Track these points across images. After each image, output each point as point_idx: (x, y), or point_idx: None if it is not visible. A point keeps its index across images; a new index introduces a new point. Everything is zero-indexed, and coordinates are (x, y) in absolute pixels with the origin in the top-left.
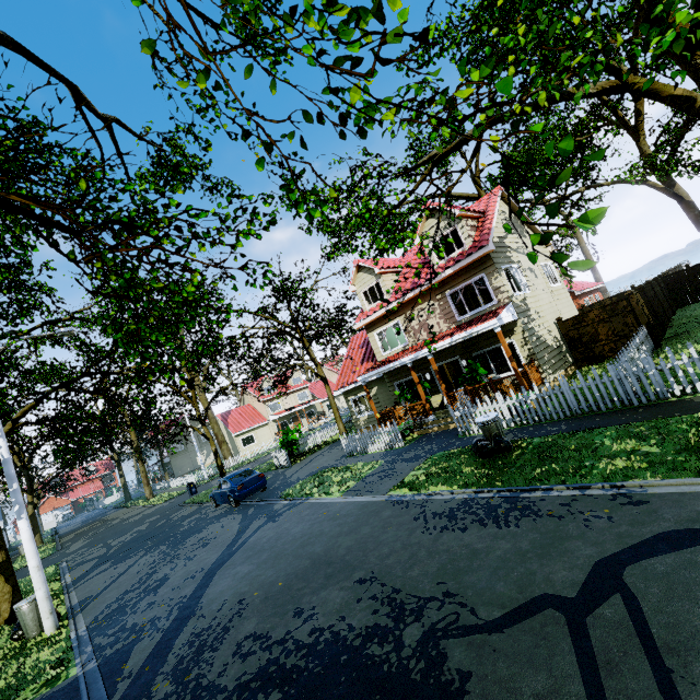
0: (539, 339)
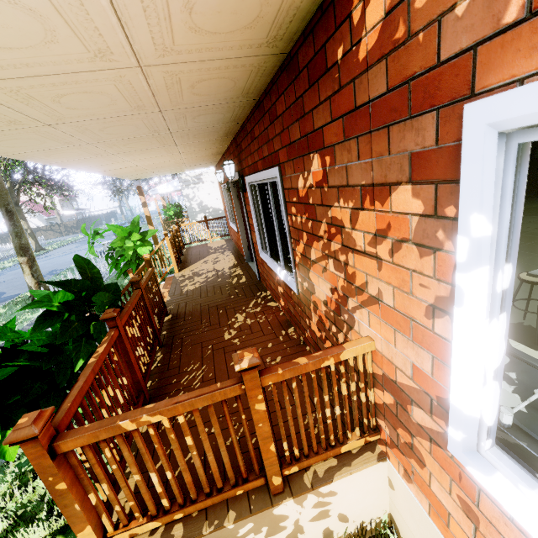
0: (201, 204)
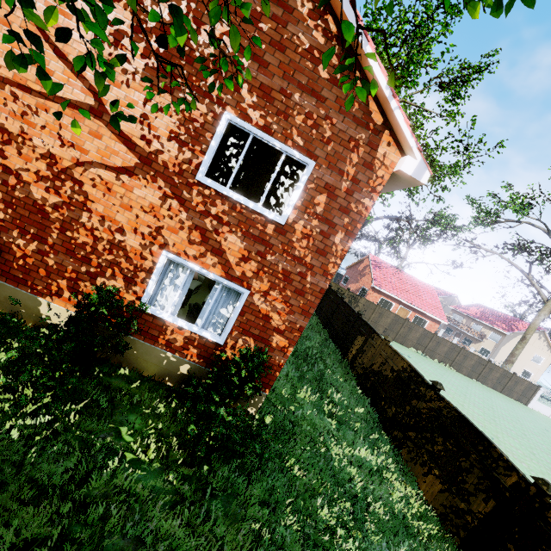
0: None
